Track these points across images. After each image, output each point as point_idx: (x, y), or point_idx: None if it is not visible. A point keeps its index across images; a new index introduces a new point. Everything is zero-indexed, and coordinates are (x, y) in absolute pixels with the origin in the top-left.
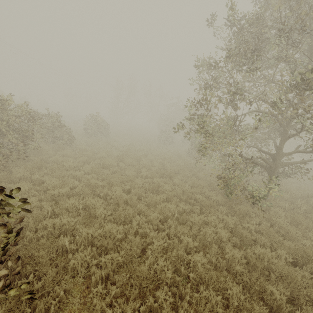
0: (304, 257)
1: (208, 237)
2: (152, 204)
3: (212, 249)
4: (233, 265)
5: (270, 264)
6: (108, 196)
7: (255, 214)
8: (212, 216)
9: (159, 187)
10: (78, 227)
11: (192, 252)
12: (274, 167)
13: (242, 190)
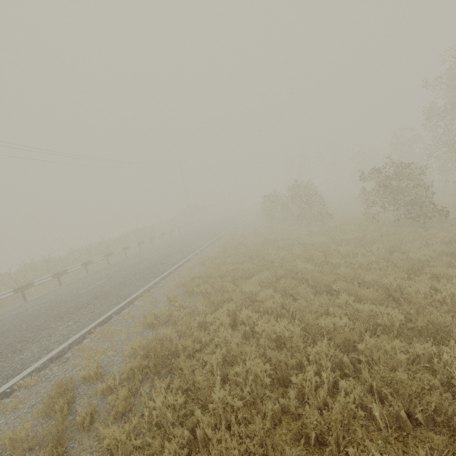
0: None
1: None
2: None
3: None
4: None
5: None
6: None
7: None
8: None
9: None
10: None
11: None
12: None
13: None
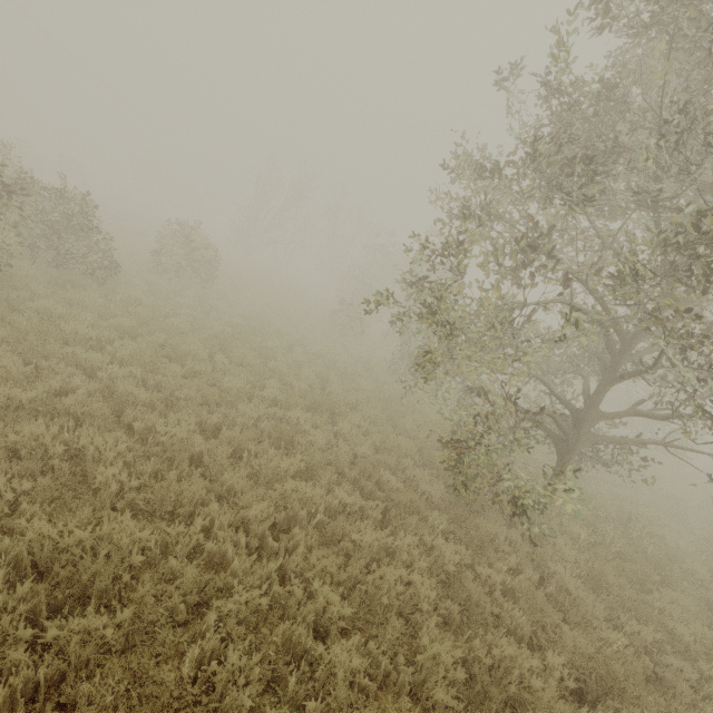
0: (604, 680)
1: (384, 592)
2: (266, 477)
3: (386, 627)
4: (431, 683)
5: (522, 690)
6: (155, 434)
7: (509, 545)
8: (408, 538)
9: (297, 435)
10: (28, 510)
11: (332, 632)
12: (573, 441)
13: (492, 483)
